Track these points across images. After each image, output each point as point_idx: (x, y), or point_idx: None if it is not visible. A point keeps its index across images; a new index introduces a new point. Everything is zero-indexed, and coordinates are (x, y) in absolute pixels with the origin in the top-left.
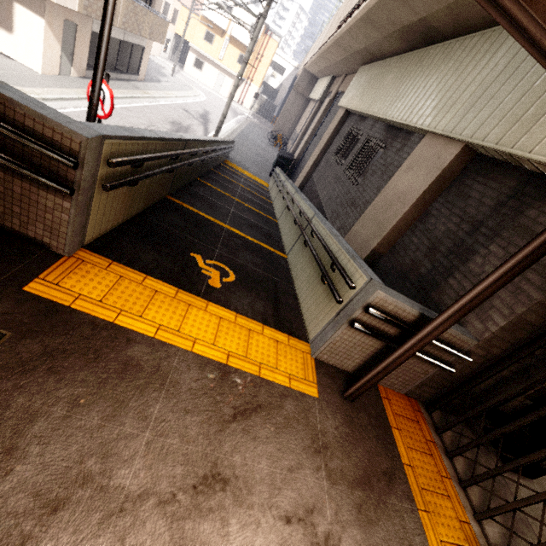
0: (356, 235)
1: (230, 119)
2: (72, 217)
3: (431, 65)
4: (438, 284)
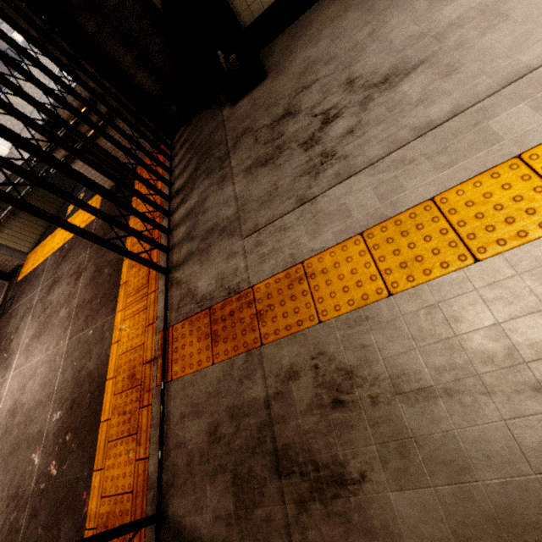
0: None
1: None
2: None
3: None
4: None
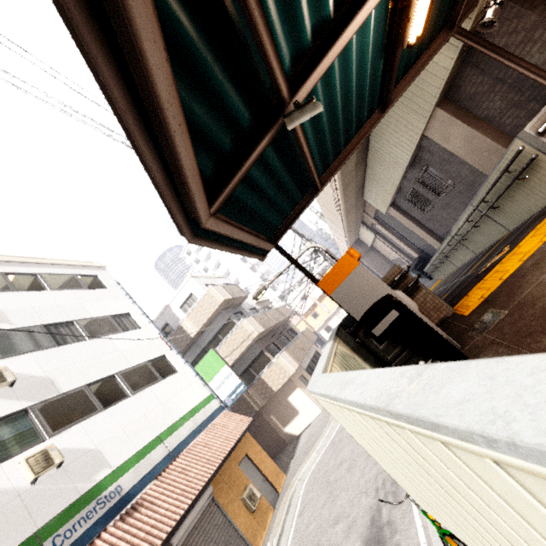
0: None
1: None
2: (431, 293)
3: (380, 144)
4: None
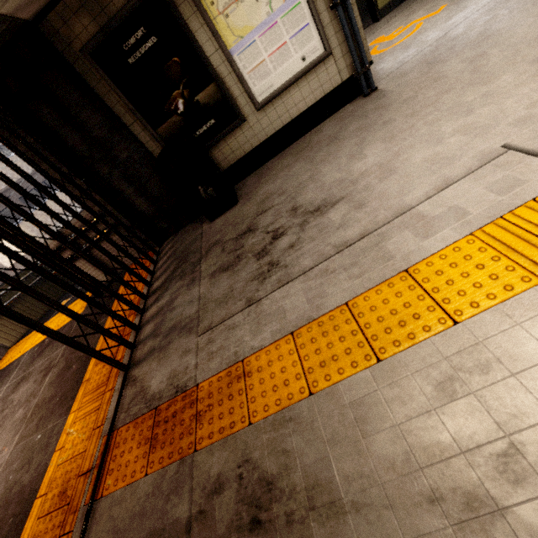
0: None
1: None
2: None
3: None
4: None
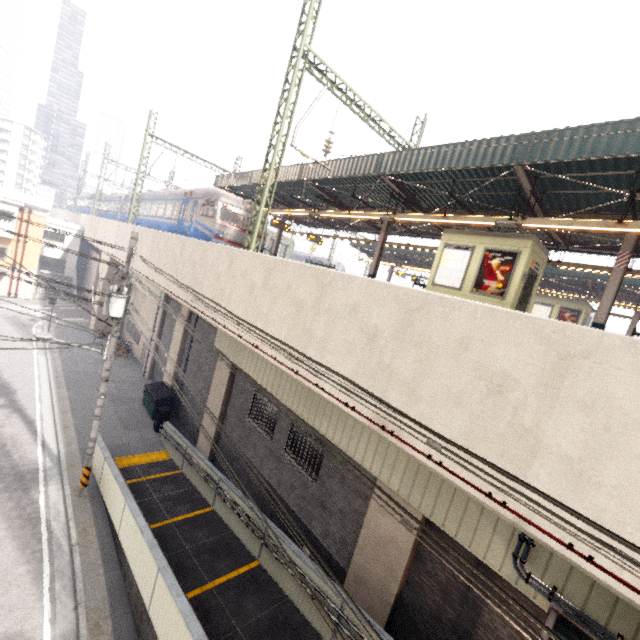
0: (364, 569)
1: (30, 351)
2: None
3: None
4: (470, 633)
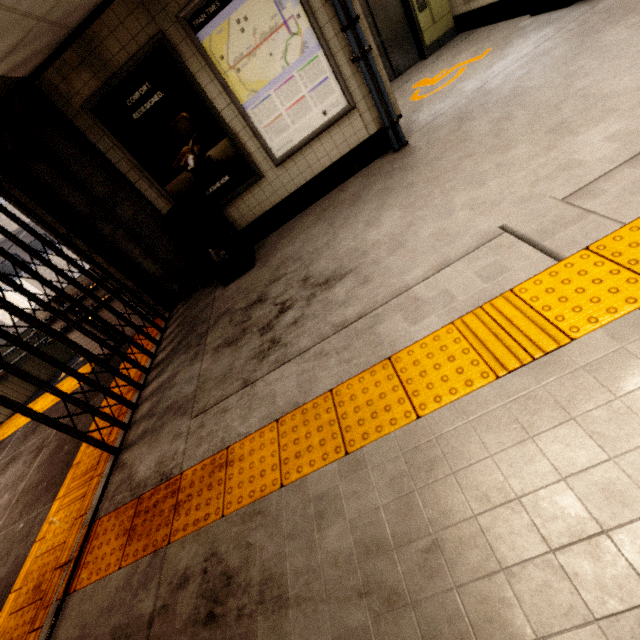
0: None
1: None
2: None
3: None
4: None
